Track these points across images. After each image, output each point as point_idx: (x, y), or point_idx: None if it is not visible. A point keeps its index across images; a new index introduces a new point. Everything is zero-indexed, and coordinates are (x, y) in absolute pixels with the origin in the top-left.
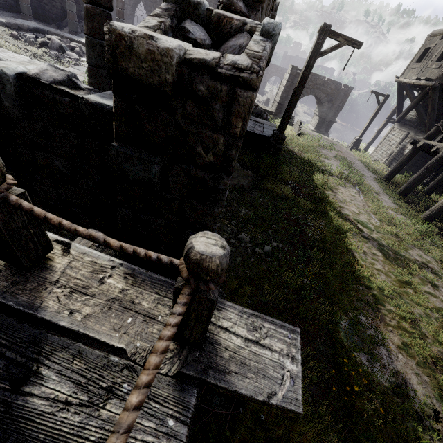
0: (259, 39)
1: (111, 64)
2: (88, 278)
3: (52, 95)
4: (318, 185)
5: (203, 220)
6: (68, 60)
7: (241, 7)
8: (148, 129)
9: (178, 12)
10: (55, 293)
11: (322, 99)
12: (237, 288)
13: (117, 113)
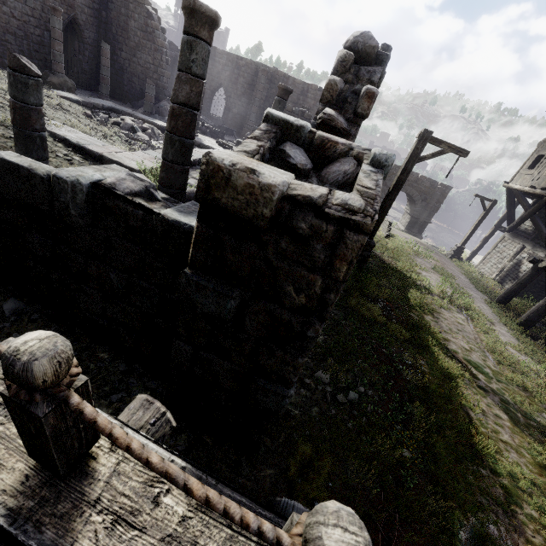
0: (370, 170)
1: (202, 192)
2: (140, 495)
3: (125, 206)
4: (415, 306)
5: (280, 369)
6: (138, 141)
7: (342, 123)
8: (231, 260)
9: (278, 133)
10: (93, 525)
11: (414, 196)
12: (311, 458)
13: (197, 239)
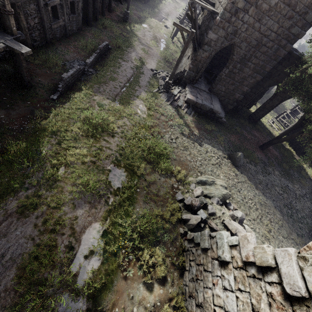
0: None
1: None
2: None
3: None
4: None
5: None
6: None
7: None
8: None
9: None
10: None
11: None
12: None
13: None
